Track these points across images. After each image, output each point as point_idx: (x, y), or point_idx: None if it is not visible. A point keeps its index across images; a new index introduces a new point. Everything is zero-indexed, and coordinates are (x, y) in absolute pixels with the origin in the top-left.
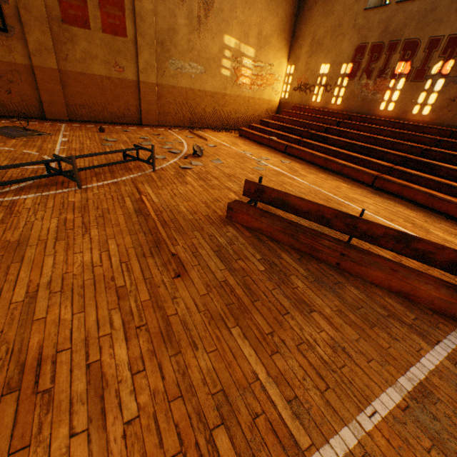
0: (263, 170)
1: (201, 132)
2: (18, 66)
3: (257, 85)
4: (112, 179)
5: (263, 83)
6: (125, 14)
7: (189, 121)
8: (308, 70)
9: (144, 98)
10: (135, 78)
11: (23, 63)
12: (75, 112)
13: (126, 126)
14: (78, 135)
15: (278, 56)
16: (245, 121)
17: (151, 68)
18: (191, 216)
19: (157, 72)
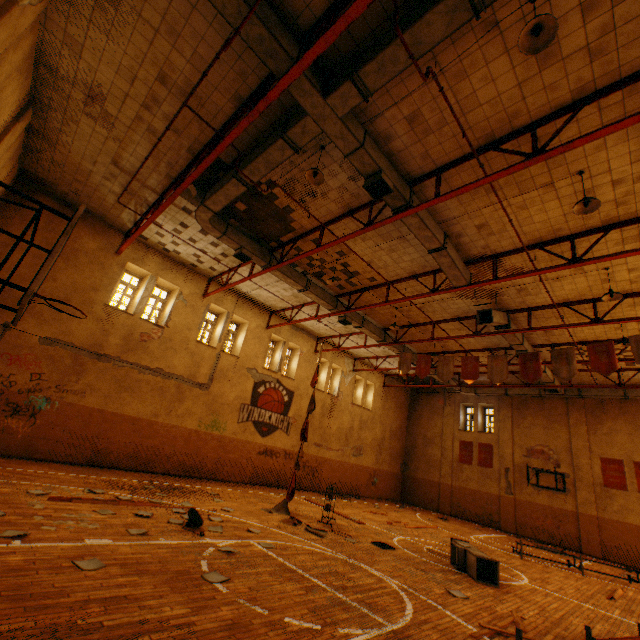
0: None
1: None
2: (567, 510)
3: None
4: (606, 581)
5: None
6: None
7: None
8: None
9: None
10: None
11: (570, 509)
12: (607, 551)
13: None
14: (601, 564)
15: None
16: None
17: None
18: None
19: None
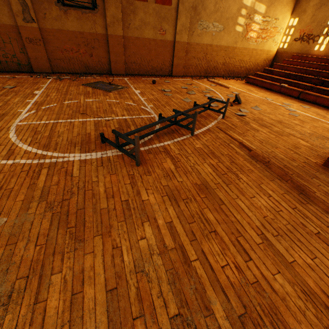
0: (298, 116)
1: (216, 80)
2: (98, 35)
3: (261, 38)
4: (203, 127)
5: (266, 36)
6: None
7: (204, 71)
8: (314, 21)
9: (176, 55)
10: (172, 38)
11: (101, 33)
12: (129, 68)
13: (162, 77)
14: (142, 87)
15: (284, 10)
16: (246, 70)
17: (185, 29)
18: (293, 162)
19: (188, 33)
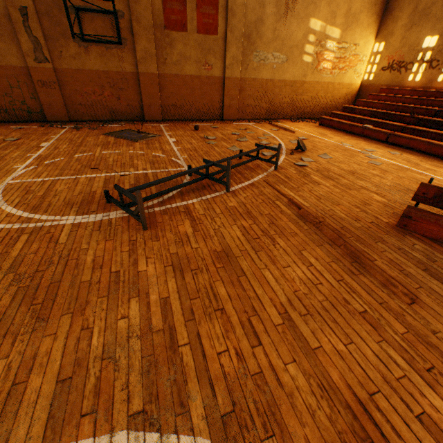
0: (380, 164)
1: (280, 123)
2: (127, 74)
3: (338, 68)
4: (246, 180)
5: (344, 66)
6: (218, 12)
7: (266, 112)
8: (404, 45)
9: (227, 94)
10: (220, 74)
11: (130, 71)
12: (167, 112)
13: (210, 122)
14: (180, 134)
15: (365, 33)
16: (321, 109)
17: (236, 62)
18: (356, 223)
19: (241, 66)
